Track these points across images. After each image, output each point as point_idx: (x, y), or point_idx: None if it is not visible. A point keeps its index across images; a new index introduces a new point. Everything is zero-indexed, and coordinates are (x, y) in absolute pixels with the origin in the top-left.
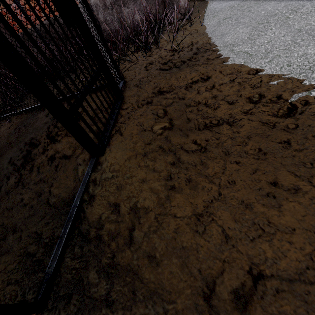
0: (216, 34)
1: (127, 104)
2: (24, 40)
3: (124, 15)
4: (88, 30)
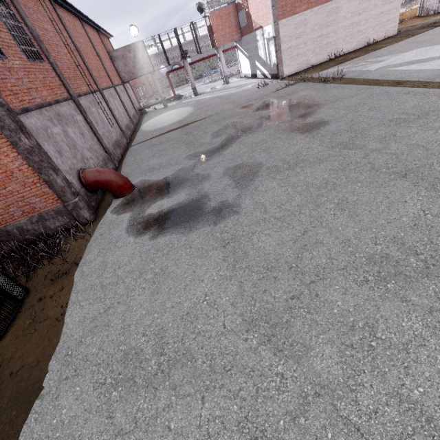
0: (89, 249)
1: (23, 308)
2: None
3: (47, 224)
4: None
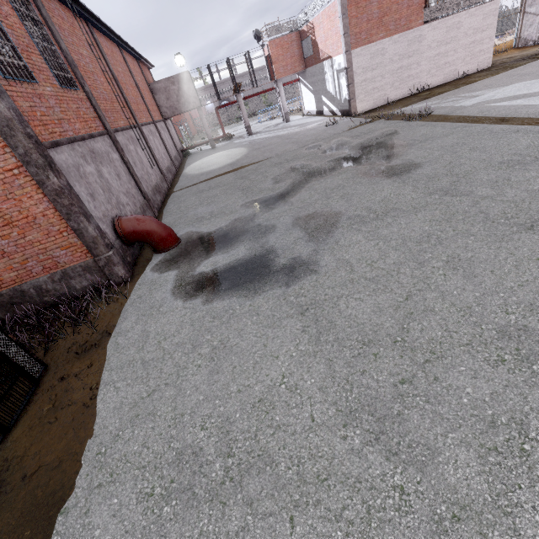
0: (125, 315)
1: (39, 389)
2: None
3: (72, 284)
4: (10, 361)
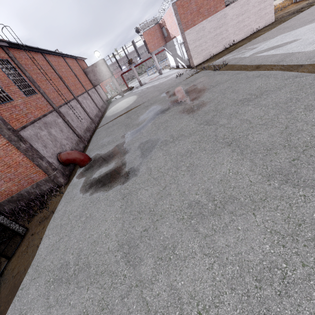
0: (60, 202)
1: (24, 239)
2: (0, 205)
3: (42, 188)
4: (10, 229)
